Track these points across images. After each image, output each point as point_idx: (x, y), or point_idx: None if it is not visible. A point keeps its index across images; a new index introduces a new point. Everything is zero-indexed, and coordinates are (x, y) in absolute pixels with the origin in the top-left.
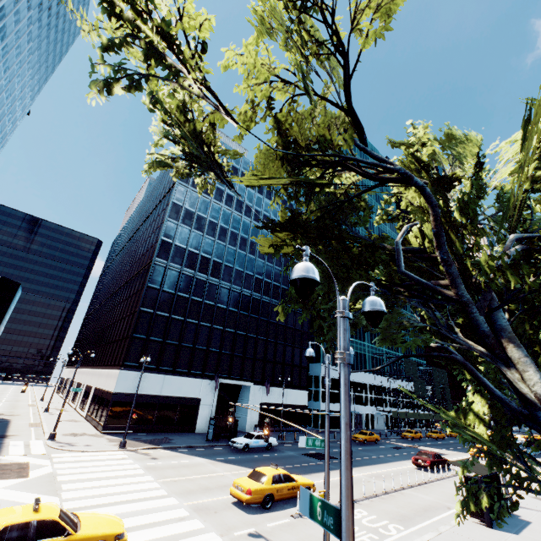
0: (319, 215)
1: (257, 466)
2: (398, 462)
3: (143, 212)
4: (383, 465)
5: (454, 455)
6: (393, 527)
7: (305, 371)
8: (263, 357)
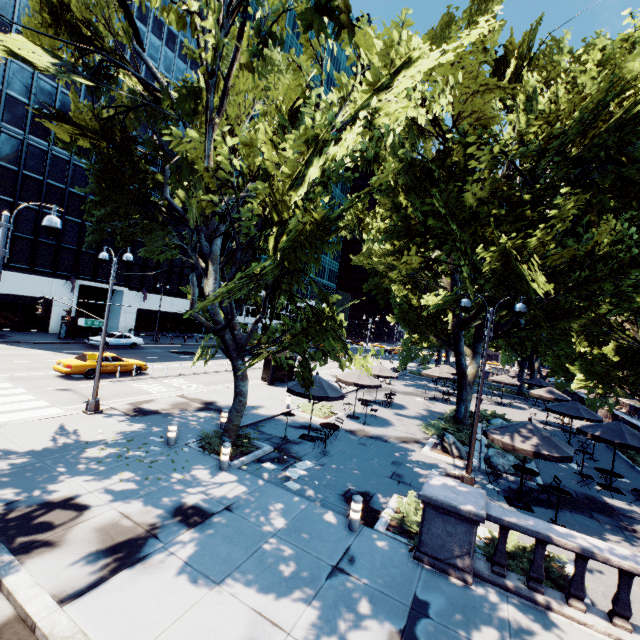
0: (109, 117)
1: None
2: None
3: None
4: None
5: None
6: (197, 386)
7: (198, 282)
8: (142, 263)
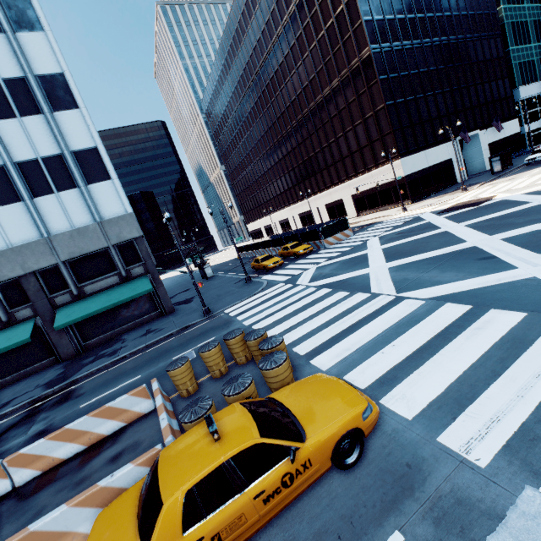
0: None
1: None
2: None
3: (258, 28)
4: None
5: None
6: None
7: (510, 101)
8: (477, 104)
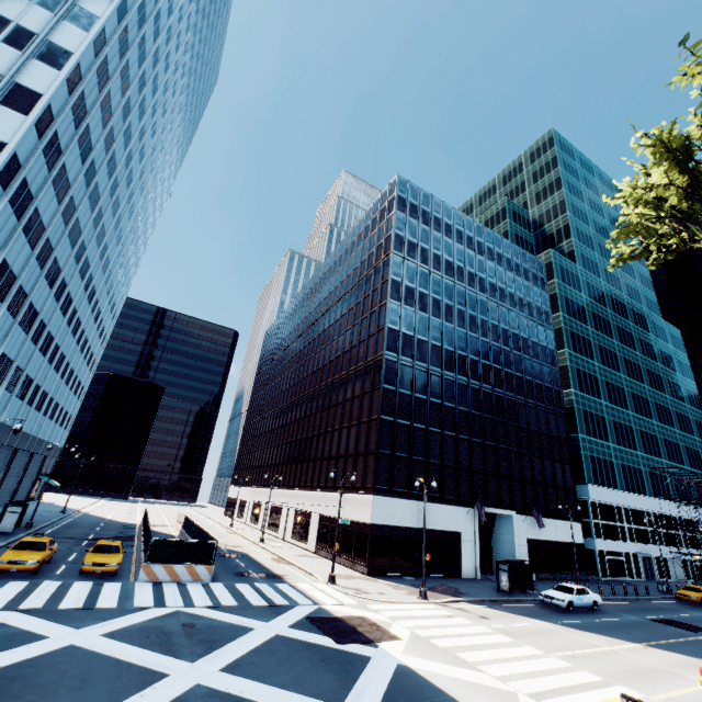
0: None
1: (629, 637)
2: None
3: (323, 294)
4: None
5: None
6: None
7: (572, 495)
8: (519, 476)
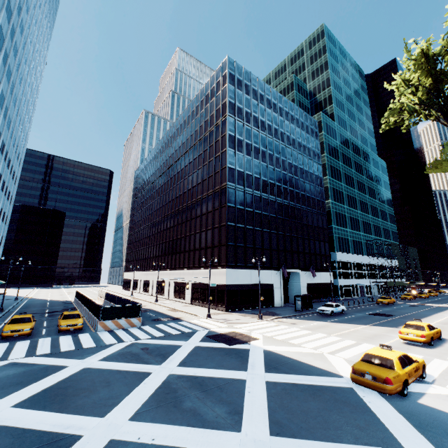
0: None
1: (361, 323)
2: (437, 314)
3: (178, 144)
4: (432, 317)
5: None
6: None
7: (328, 258)
8: (303, 251)
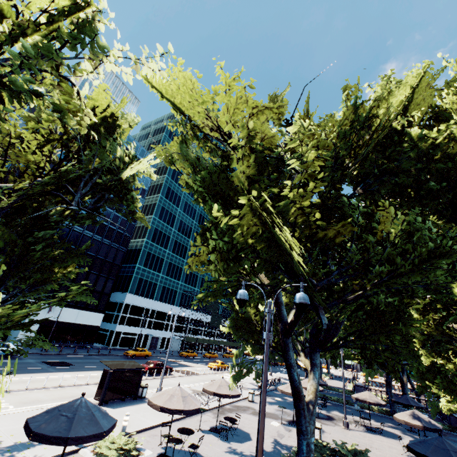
0: None
1: None
2: None
3: None
4: None
5: (198, 367)
6: (5, 407)
7: (106, 297)
8: None
